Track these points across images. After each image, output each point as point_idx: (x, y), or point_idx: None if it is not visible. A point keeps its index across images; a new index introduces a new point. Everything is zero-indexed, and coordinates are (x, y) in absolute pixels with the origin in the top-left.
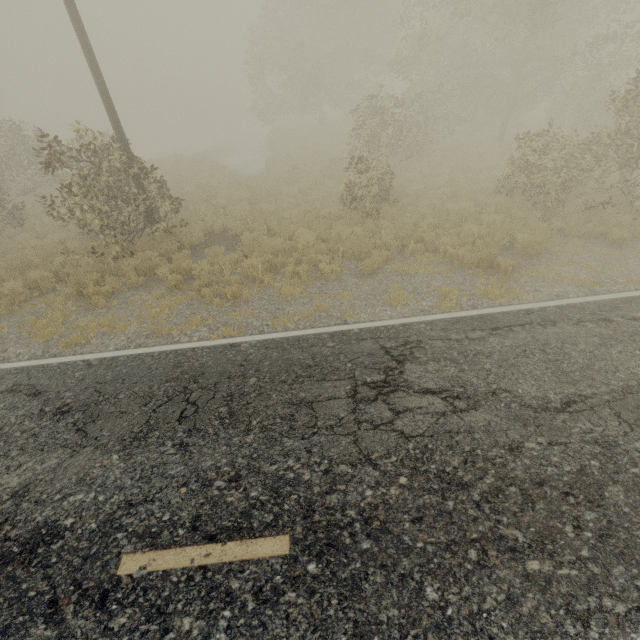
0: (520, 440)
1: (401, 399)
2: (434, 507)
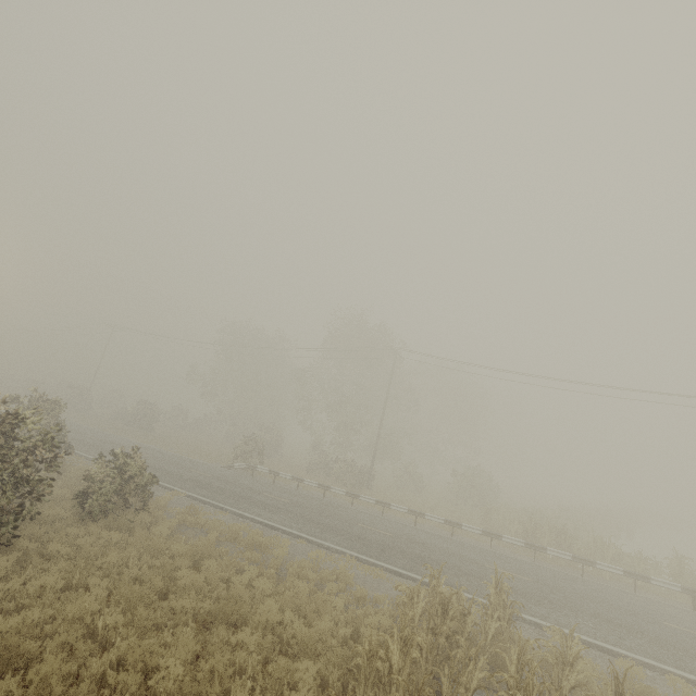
0: None
1: None
2: None
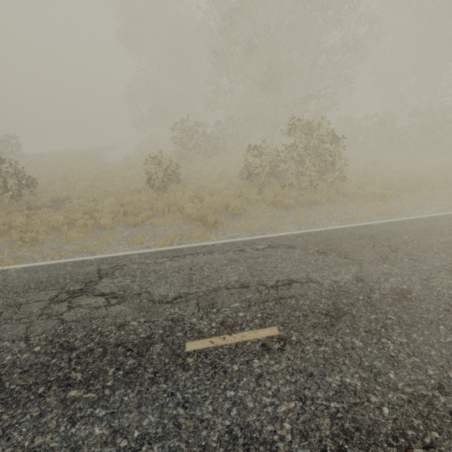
0: (130, 320)
1: (81, 300)
2: (42, 363)
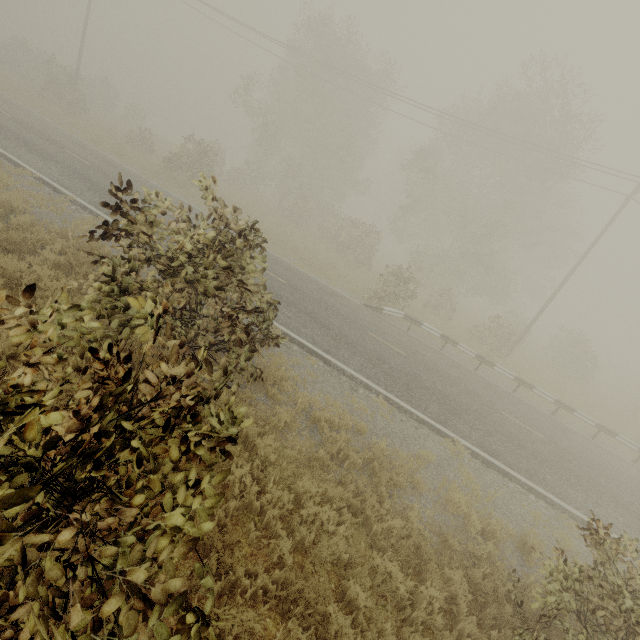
0: None
1: None
2: None
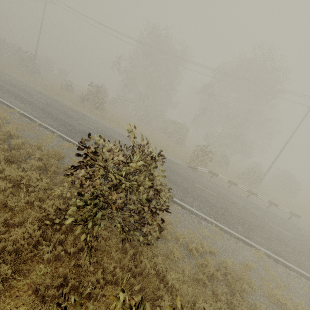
0: None
1: None
2: None
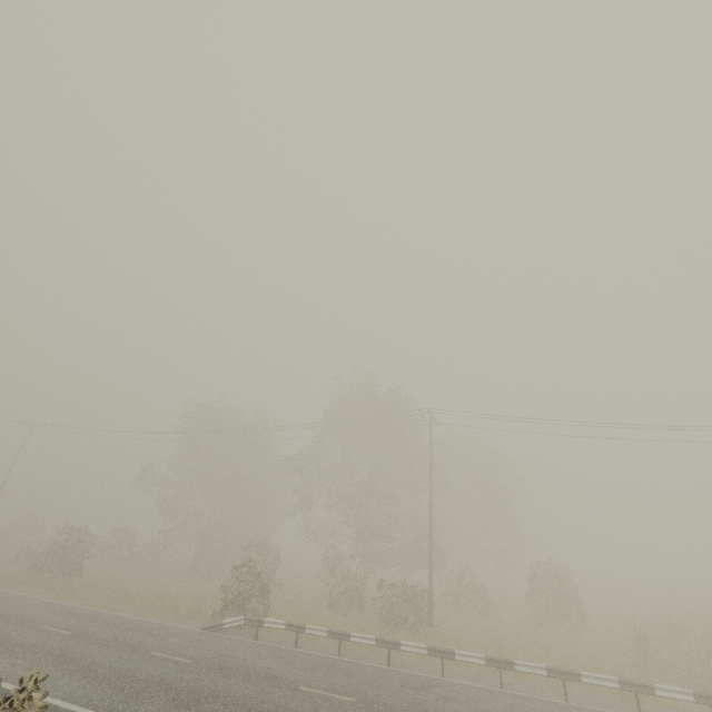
0: None
1: None
2: None
